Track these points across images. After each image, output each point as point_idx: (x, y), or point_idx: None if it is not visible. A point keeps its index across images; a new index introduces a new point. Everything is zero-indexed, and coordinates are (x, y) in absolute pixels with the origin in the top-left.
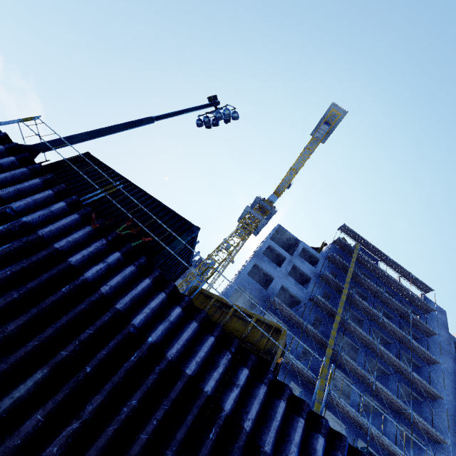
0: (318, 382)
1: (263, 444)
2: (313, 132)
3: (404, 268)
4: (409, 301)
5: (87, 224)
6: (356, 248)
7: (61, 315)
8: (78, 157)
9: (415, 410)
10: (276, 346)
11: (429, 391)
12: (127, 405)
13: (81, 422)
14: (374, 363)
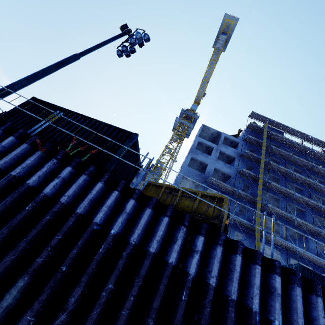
0: (264, 232)
1: (230, 294)
2: (214, 44)
3: (304, 134)
4: (312, 156)
5: (37, 150)
6: (265, 127)
7: (31, 230)
8: (26, 102)
9: None
10: (221, 212)
11: None
12: (105, 290)
13: (67, 313)
14: (292, 206)
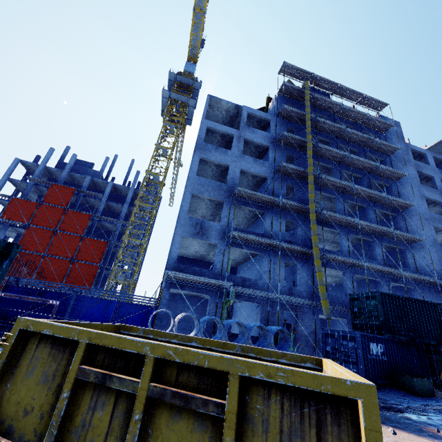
0: None
1: None
2: None
3: (358, 92)
4: (367, 126)
5: None
6: (306, 87)
7: None
8: None
9: (389, 225)
10: None
11: (401, 205)
12: None
13: None
14: (350, 203)
